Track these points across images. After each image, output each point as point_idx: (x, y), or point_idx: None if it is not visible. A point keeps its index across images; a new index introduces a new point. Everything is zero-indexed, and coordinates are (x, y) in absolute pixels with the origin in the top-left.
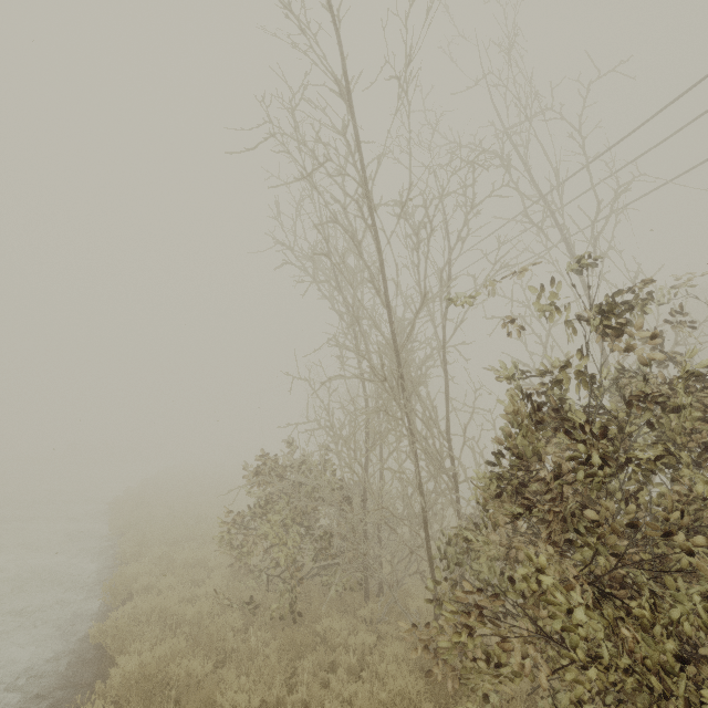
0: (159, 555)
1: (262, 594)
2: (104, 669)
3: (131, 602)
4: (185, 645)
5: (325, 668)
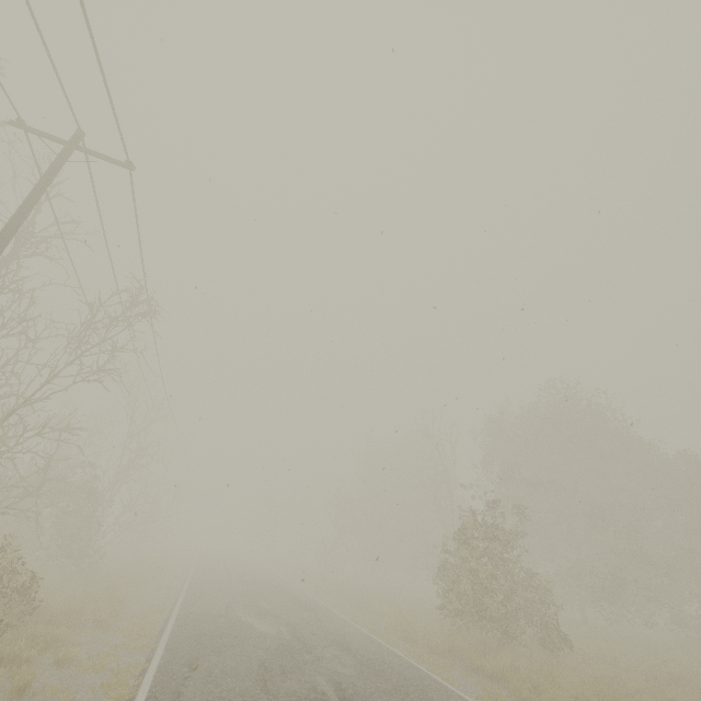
0: None
1: None
2: None
3: None
4: None
5: None
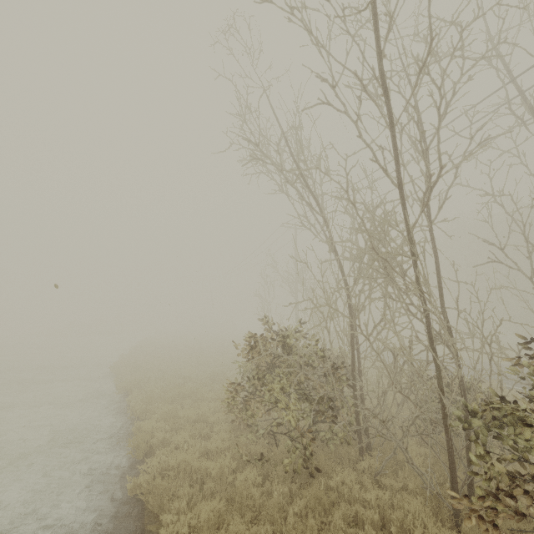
0: (166, 412)
1: (267, 448)
2: (148, 524)
3: (154, 456)
4: (222, 505)
5: (348, 522)
